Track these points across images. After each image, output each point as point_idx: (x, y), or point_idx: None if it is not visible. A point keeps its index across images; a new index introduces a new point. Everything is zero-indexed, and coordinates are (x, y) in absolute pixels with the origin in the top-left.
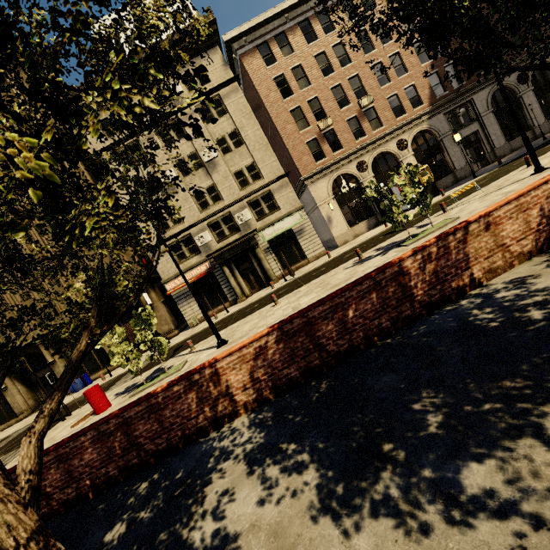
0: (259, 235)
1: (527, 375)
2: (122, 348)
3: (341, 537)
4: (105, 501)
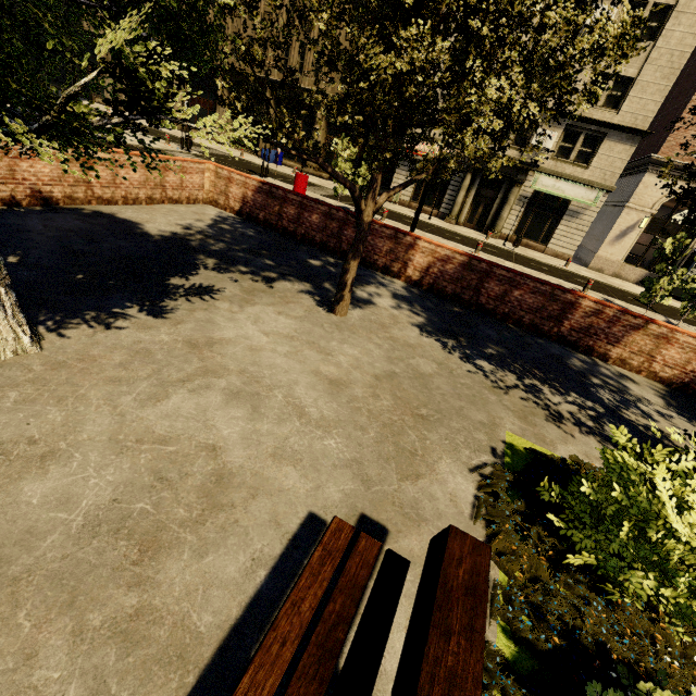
0: (535, 175)
1: (547, 376)
2: (345, 166)
3: (419, 334)
4: (307, 248)
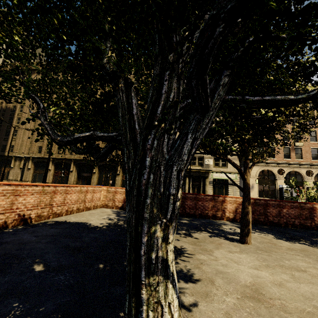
0: (211, 173)
1: None
2: None
3: (288, 242)
4: None
